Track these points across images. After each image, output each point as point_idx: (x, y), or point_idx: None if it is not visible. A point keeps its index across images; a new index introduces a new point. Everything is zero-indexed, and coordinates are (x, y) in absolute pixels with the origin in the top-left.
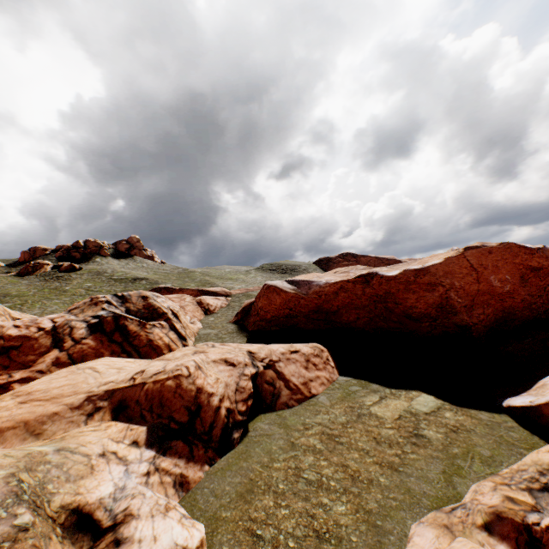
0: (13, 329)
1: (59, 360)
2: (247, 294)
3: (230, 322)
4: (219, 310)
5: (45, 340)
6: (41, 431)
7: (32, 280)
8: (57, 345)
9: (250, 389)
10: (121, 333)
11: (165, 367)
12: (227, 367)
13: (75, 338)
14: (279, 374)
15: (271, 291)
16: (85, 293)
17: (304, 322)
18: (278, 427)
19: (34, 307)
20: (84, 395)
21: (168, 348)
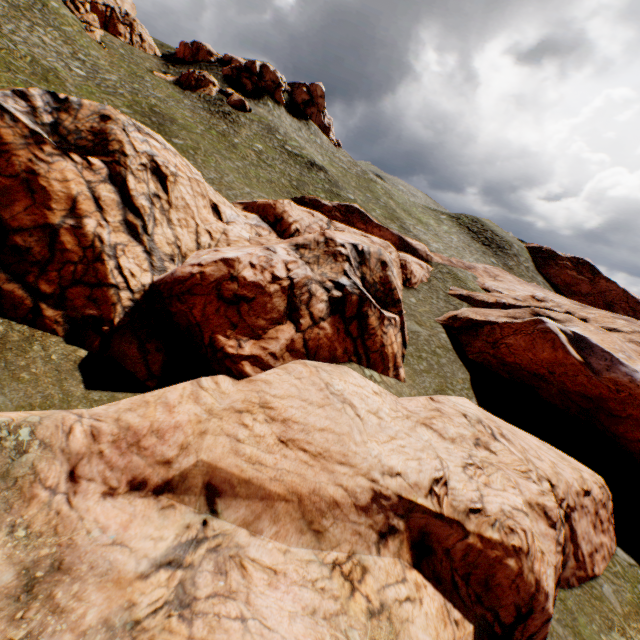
0: (248, 270)
1: (293, 345)
2: (452, 273)
3: (439, 322)
4: (419, 287)
5: (278, 301)
6: (320, 529)
7: (194, 102)
8: (291, 315)
9: (559, 568)
10: (358, 324)
11: (483, 502)
12: (550, 530)
13: (313, 315)
14: (572, 533)
15: (546, 338)
16: (256, 162)
17: (551, 392)
18: (575, 639)
19: (209, 166)
20: (366, 484)
21: (393, 360)
